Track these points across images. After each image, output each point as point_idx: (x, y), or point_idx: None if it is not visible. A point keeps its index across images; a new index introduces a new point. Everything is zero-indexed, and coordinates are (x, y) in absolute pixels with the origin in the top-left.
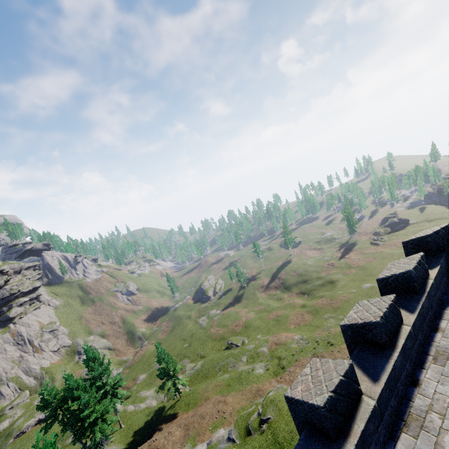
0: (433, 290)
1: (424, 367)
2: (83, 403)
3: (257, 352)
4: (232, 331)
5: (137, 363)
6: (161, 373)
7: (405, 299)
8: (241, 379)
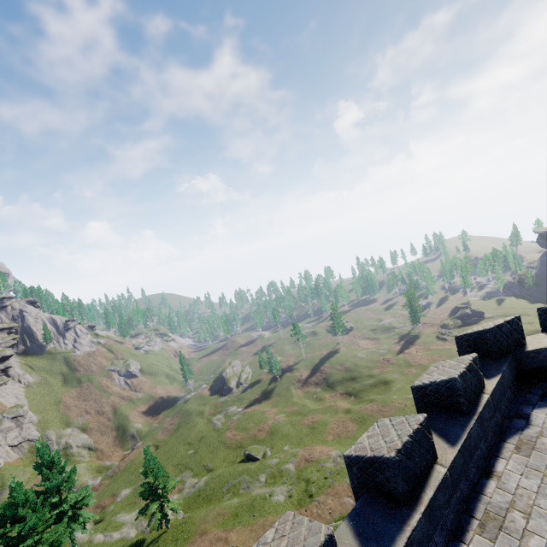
0: (489, 410)
1: (464, 539)
2: (23, 527)
3: (280, 470)
4: (253, 437)
5: (123, 471)
6: (145, 491)
7: (447, 422)
8: (254, 507)
